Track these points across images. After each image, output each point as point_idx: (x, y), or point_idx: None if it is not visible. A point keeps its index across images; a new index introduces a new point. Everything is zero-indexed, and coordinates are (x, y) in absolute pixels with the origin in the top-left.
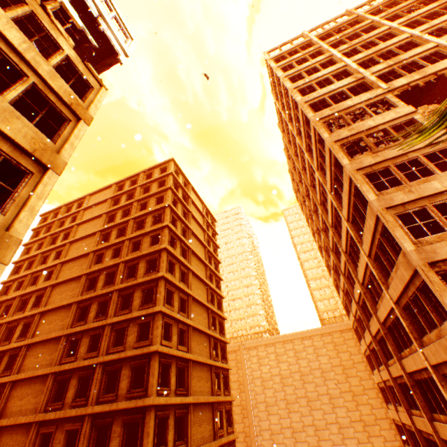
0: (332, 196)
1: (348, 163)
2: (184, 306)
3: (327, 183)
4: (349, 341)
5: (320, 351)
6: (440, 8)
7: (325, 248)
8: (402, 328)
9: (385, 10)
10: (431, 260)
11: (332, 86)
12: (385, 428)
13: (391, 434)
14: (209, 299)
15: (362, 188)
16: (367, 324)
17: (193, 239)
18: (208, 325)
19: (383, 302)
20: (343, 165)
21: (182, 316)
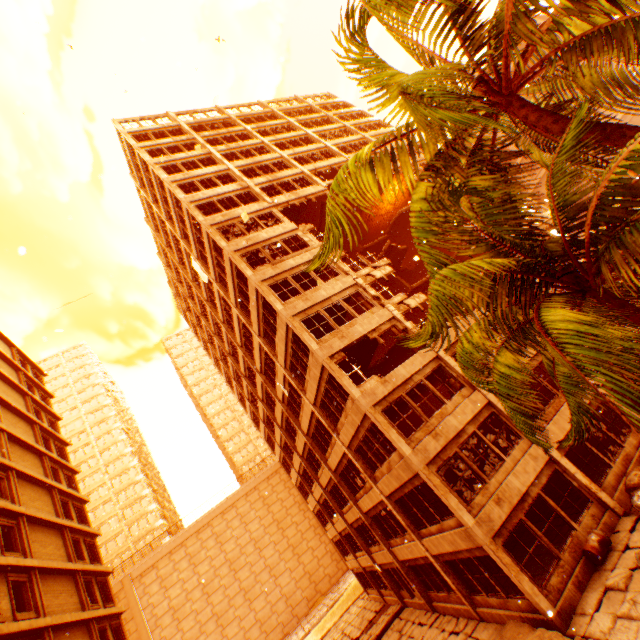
0: (239, 311)
1: (253, 275)
2: (11, 541)
3: (231, 296)
4: (278, 485)
5: (249, 517)
6: (299, 139)
7: (236, 377)
8: (323, 428)
9: (255, 122)
10: (331, 353)
11: (219, 190)
12: (329, 564)
13: (334, 566)
14: (63, 512)
15: (270, 299)
16: (295, 445)
17: (6, 413)
18: (68, 556)
19: (305, 410)
20: (249, 277)
21: (15, 557)
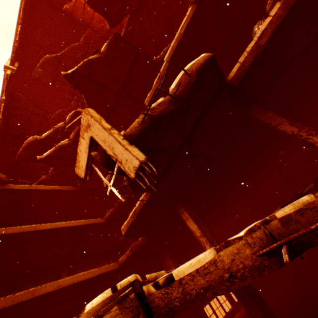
0: None
1: None
2: None
3: None
4: None
5: None
6: None
7: None
8: None
9: None
10: None
11: None
12: None
13: None
14: None
15: None
16: None
17: None
18: None
19: None
20: None
21: None
